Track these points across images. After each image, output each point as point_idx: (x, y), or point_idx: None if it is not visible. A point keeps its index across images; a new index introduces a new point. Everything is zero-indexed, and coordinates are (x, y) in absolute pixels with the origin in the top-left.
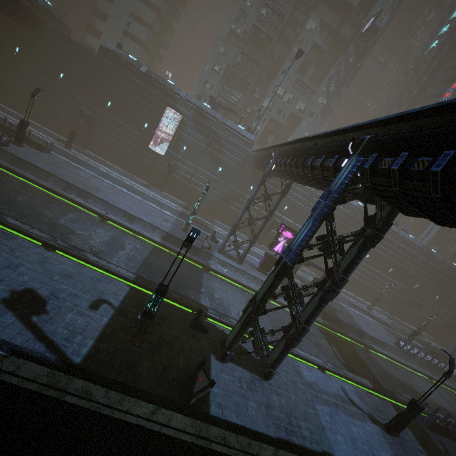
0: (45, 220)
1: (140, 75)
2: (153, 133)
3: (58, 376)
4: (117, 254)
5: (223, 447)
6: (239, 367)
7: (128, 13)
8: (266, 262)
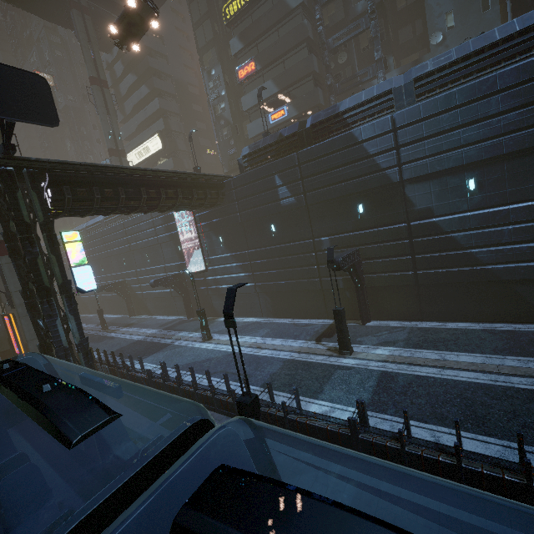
0: None
1: None
2: None
3: None
4: None
5: None
6: None
7: None
8: None
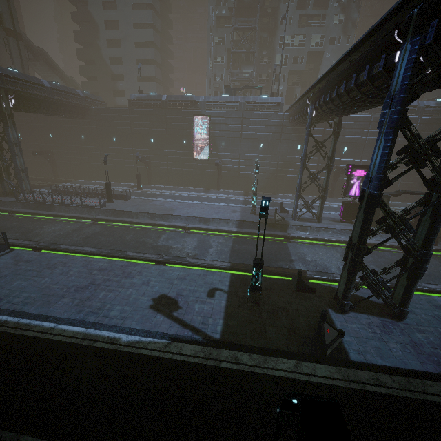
0: (149, 246)
1: (163, 104)
2: (192, 145)
3: (209, 350)
4: (208, 252)
5: (379, 387)
6: (362, 314)
7: (135, 63)
8: (347, 210)
